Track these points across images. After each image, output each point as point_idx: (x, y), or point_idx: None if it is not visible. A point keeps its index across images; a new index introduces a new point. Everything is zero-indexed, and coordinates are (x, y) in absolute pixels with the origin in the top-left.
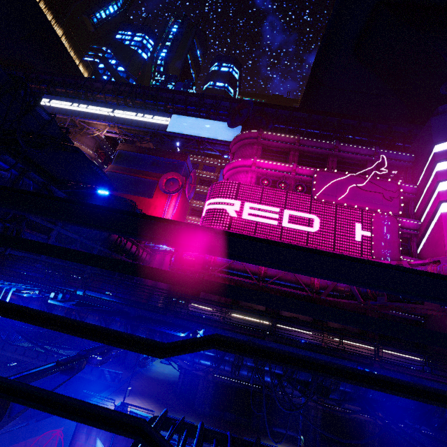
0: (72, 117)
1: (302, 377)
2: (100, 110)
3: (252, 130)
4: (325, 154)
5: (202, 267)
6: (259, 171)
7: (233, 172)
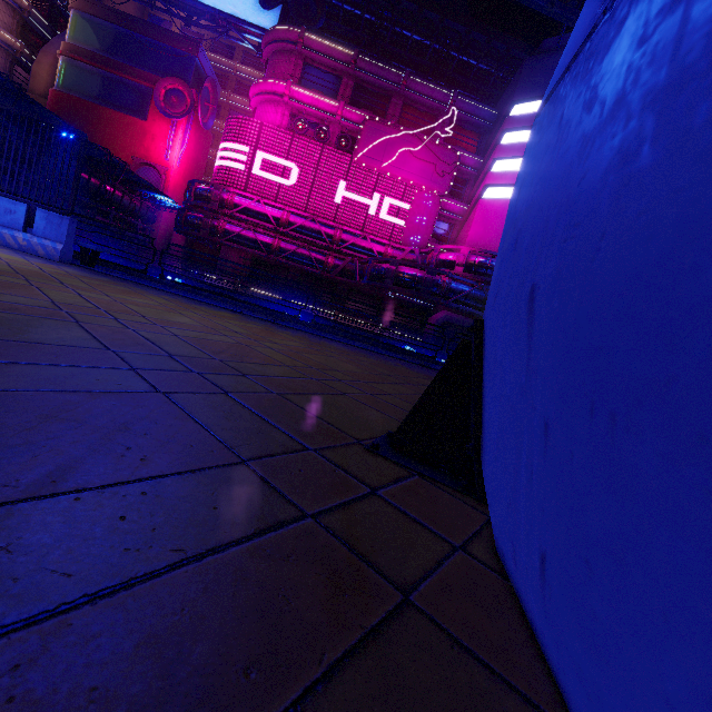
0: None
1: None
2: None
3: (290, 26)
4: (390, 90)
5: (210, 233)
6: (294, 106)
7: (261, 99)
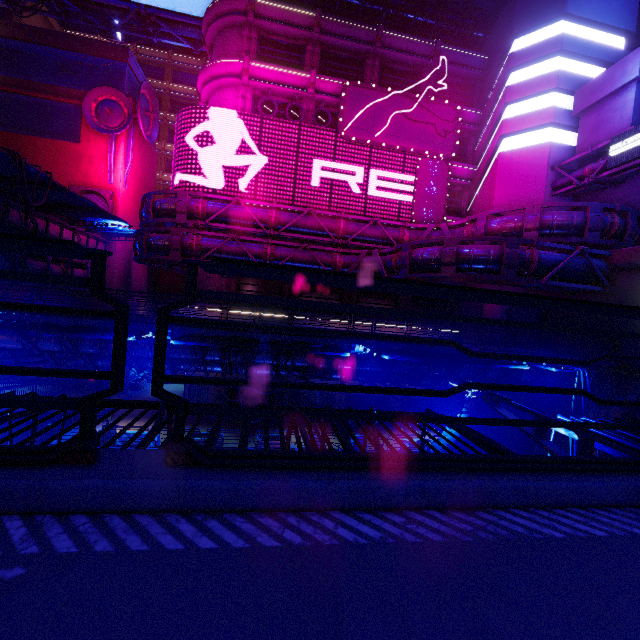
0: None
1: (298, 364)
2: None
3: None
4: (363, 51)
5: (183, 254)
6: (256, 86)
7: (213, 87)
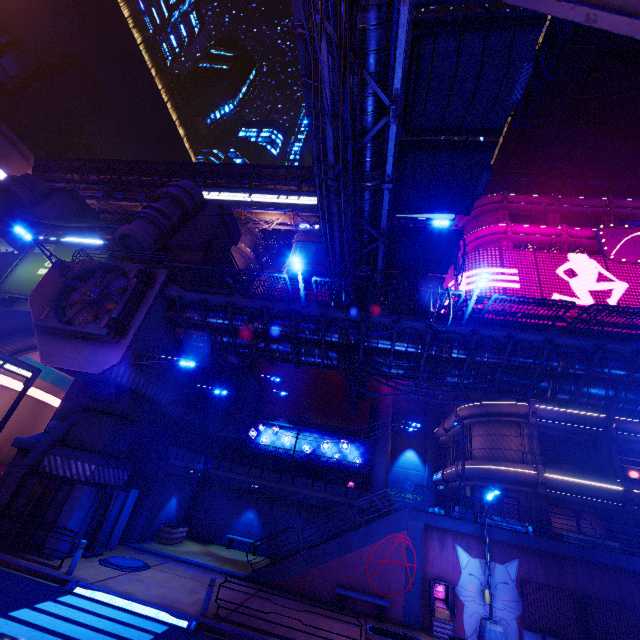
0: (240, 208)
1: None
2: (272, 198)
3: (492, 194)
4: (595, 213)
5: None
6: (516, 238)
7: (476, 244)
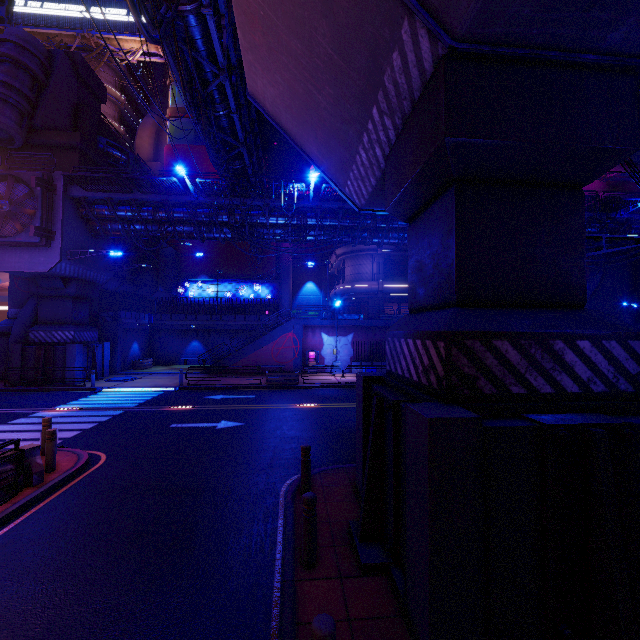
0: (85, 32)
1: None
2: (124, 15)
3: None
4: None
5: None
6: None
7: None
